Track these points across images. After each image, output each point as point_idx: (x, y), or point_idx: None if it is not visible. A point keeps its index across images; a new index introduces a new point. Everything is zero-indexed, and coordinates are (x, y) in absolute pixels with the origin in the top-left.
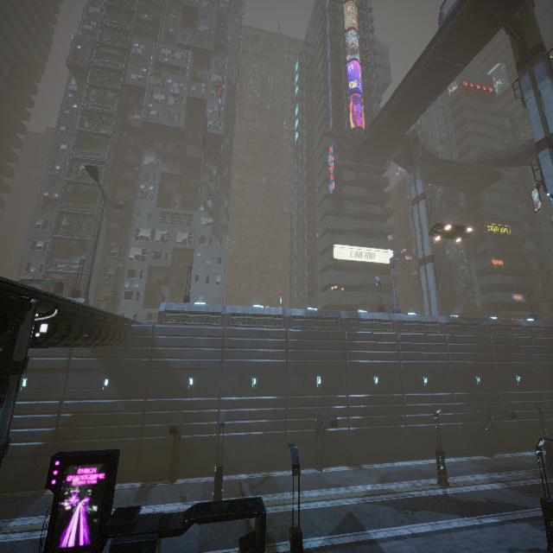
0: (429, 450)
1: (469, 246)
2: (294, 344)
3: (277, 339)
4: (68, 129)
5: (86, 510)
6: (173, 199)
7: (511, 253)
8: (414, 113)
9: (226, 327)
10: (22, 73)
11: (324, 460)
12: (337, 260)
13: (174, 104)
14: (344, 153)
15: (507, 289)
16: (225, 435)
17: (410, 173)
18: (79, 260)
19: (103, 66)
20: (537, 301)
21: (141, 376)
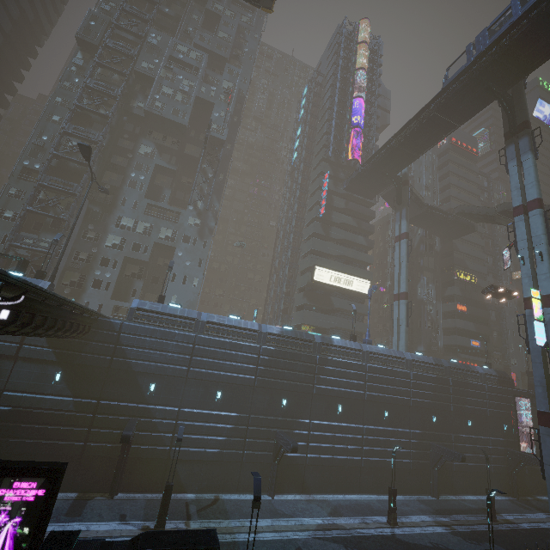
0: (381, 485)
1: (439, 288)
2: (265, 361)
3: (249, 354)
4: (65, 101)
5: (15, 532)
6: (163, 193)
7: (475, 301)
8: (408, 158)
9: (199, 335)
10: (24, 34)
11: (277, 486)
12: (317, 282)
13: (181, 100)
14: (338, 180)
15: (467, 334)
16: (179, 450)
17: (397, 211)
18: (50, 238)
19: (114, 47)
20: (492, 349)
21: (98, 374)
